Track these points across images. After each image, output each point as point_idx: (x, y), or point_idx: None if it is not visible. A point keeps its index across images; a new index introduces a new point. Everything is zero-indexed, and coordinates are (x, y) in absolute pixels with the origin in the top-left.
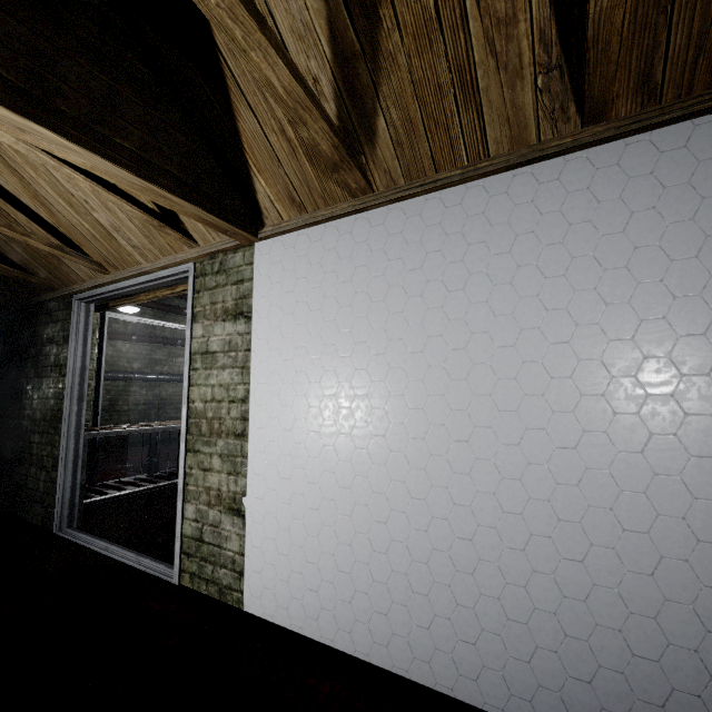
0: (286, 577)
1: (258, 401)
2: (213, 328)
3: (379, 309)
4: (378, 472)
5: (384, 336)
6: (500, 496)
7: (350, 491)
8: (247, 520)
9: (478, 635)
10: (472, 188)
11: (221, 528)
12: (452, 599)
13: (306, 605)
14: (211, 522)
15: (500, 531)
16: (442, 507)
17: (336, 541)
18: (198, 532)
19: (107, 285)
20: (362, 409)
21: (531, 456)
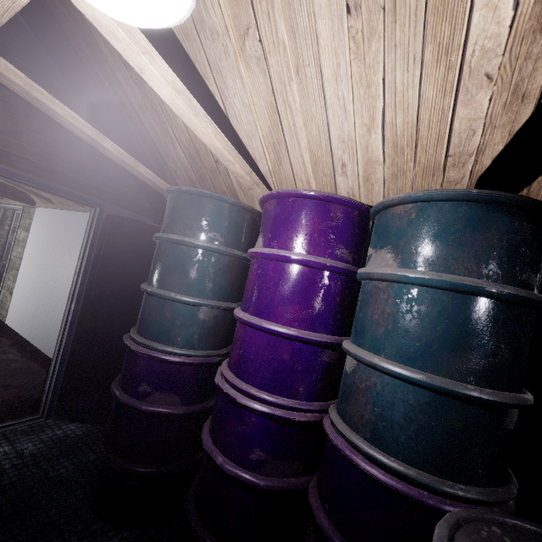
0: (15, 314)
1: (24, 260)
2: (22, 232)
3: (49, 240)
4: (37, 286)
5: (48, 248)
6: (50, 295)
7: (31, 290)
8: (13, 296)
9: (38, 328)
10: (70, 213)
11: (7, 298)
12: (37, 319)
13: (16, 321)
14: (6, 296)
15: (48, 303)
16: (42, 297)
17: (26, 304)
18: (3, 299)
19: (4, 203)
20: (39, 268)
21: (56, 286)
